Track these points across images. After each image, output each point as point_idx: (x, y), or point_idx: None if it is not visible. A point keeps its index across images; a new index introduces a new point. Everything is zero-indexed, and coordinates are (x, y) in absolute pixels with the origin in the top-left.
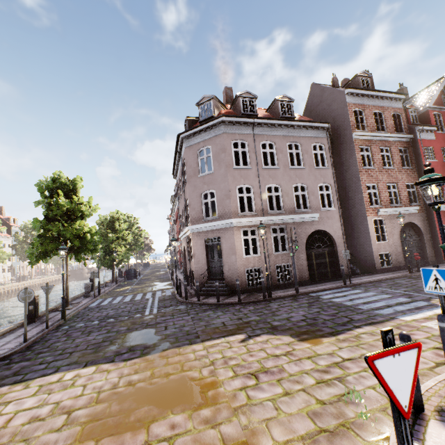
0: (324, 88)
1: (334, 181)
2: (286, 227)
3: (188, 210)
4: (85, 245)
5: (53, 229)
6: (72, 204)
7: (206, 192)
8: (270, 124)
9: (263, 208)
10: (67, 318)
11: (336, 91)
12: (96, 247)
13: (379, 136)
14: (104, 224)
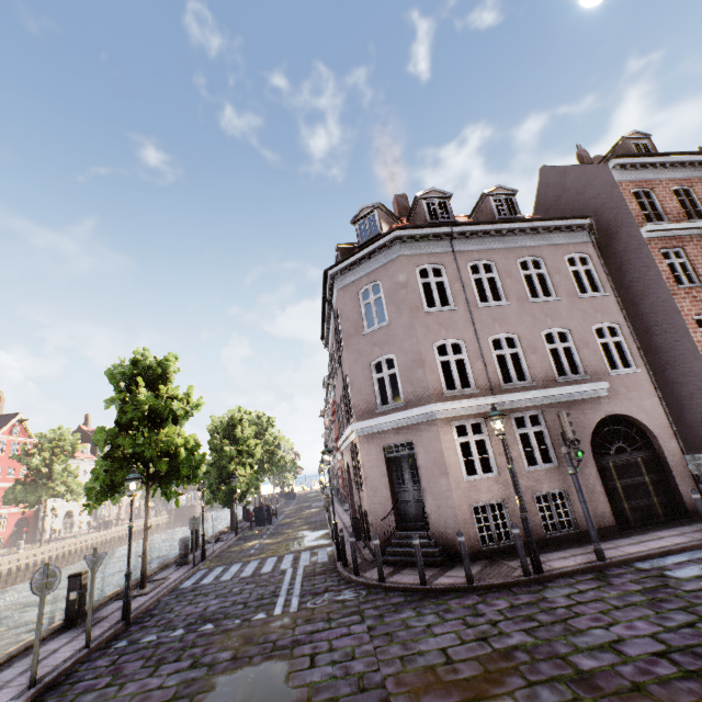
0: (565, 169)
1: (623, 316)
2: (542, 414)
3: (349, 395)
4: (177, 469)
5: (126, 443)
6: (158, 399)
7: (379, 359)
8: (480, 233)
9: (490, 380)
10: (134, 618)
11: (591, 168)
12: (195, 472)
13: (697, 227)
14: (219, 430)
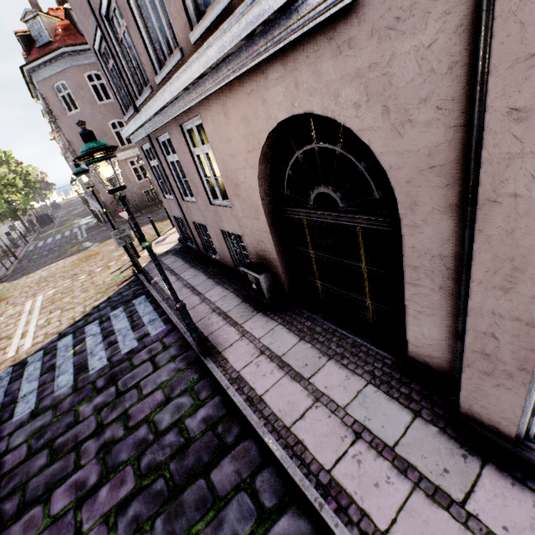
0: None
1: None
2: None
3: (74, 149)
4: None
5: None
6: None
7: None
8: None
9: None
10: (20, 259)
11: None
12: (1, 204)
13: None
14: None
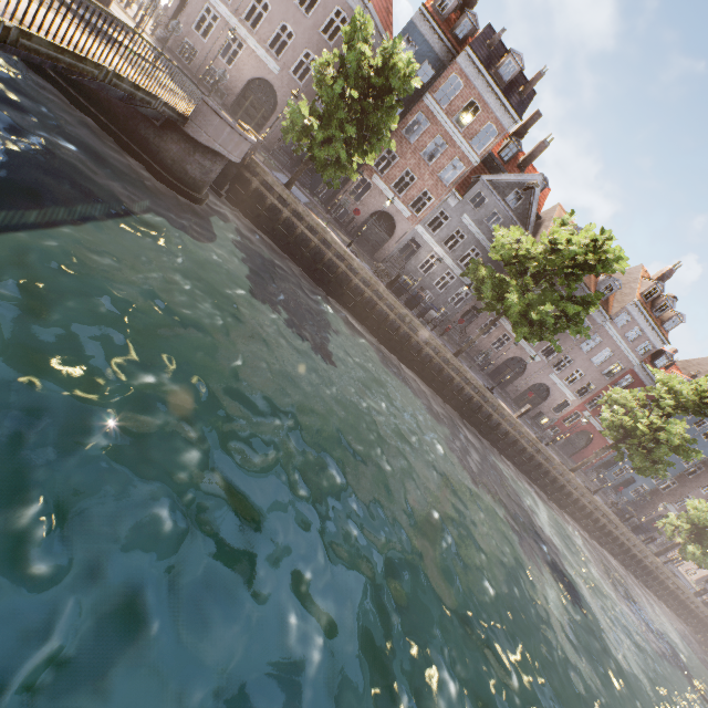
0: None
1: None
2: None
3: None
4: None
5: None
6: None
7: None
8: None
9: None
10: None
11: None
12: None
13: None
14: None
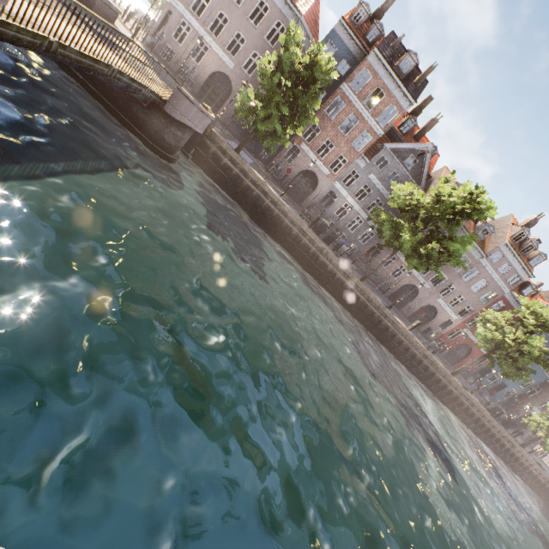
0: None
1: None
2: None
3: None
4: None
5: None
6: None
7: None
8: None
9: None
10: None
11: None
12: None
13: None
14: None
